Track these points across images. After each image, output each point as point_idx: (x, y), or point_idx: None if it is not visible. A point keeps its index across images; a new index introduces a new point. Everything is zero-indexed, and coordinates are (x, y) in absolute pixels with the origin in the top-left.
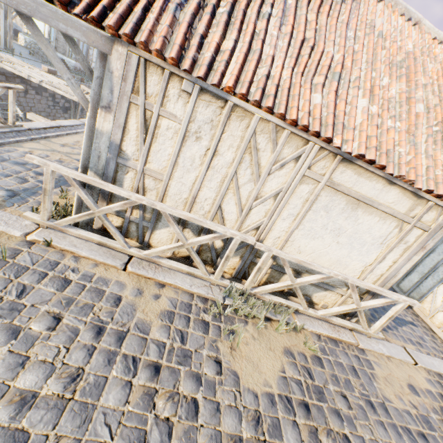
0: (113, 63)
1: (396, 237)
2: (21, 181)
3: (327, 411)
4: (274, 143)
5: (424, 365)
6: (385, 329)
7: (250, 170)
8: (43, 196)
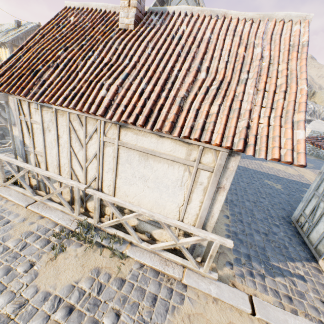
0: (11, 104)
1: (190, 179)
2: None
3: (87, 319)
4: (81, 125)
5: (267, 318)
6: (243, 274)
7: (77, 143)
8: None
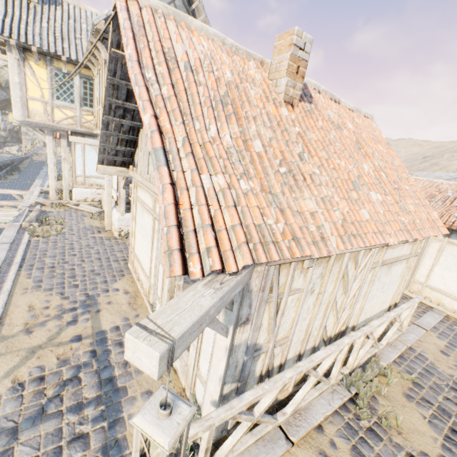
0: (252, 282)
1: (405, 268)
2: (80, 443)
3: None
4: (357, 262)
5: (428, 327)
6: None
7: (342, 288)
8: (203, 456)
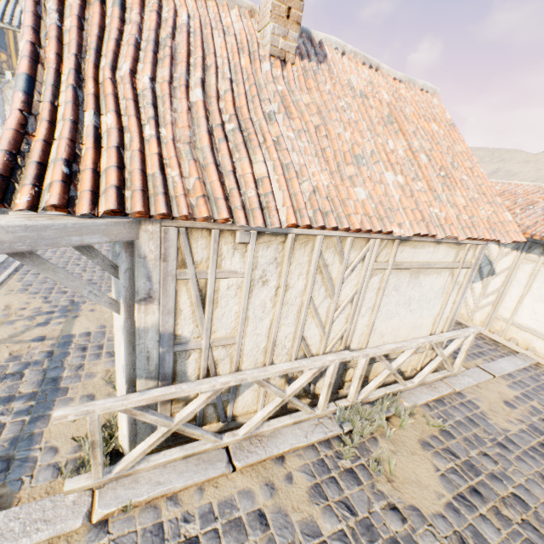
0: (144, 246)
1: (451, 283)
2: None
3: (488, 481)
4: (341, 254)
5: (499, 373)
6: (455, 356)
7: (323, 288)
8: (91, 451)
